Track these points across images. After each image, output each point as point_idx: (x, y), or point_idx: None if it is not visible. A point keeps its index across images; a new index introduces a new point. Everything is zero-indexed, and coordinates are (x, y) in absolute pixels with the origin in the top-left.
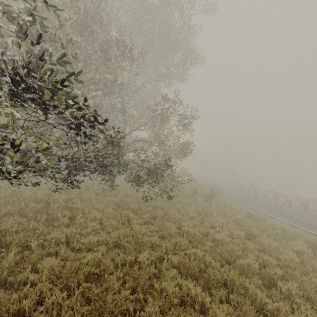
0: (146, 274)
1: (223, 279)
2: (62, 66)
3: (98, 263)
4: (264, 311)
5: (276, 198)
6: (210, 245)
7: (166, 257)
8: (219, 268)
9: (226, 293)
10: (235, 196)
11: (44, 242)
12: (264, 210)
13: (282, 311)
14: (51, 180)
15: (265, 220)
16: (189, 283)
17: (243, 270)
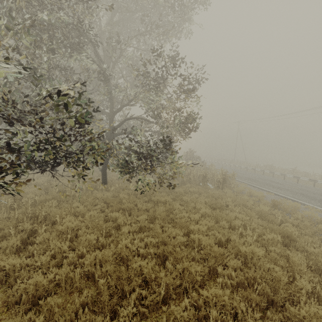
0: None
1: None
2: None
3: None
4: None
5: (297, 177)
6: (235, 265)
7: (165, 310)
8: None
9: None
10: (249, 178)
11: None
12: (288, 195)
13: None
14: None
15: (296, 209)
16: None
17: None
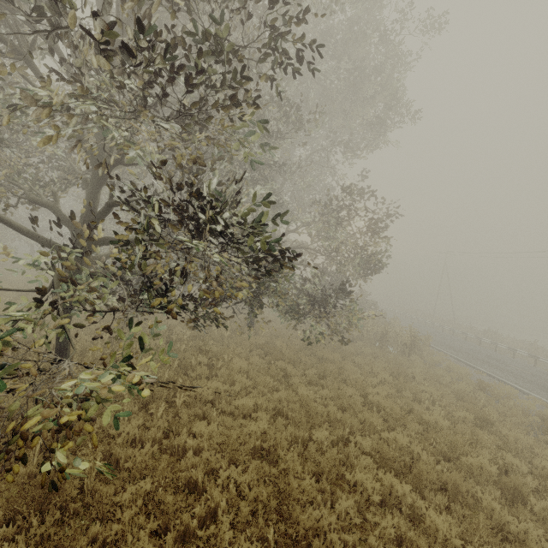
0: (333, 458)
1: (442, 480)
2: (268, 206)
3: (262, 435)
4: (504, 533)
5: (534, 357)
6: (416, 429)
7: (352, 439)
8: (433, 464)
9: (446, 500)
10: (454, 347)
11: (187, 399)
12: (509, 379)
13: (532, 536)
14: (191, 314)
15: (511, 396)
16: (390, 479)
17: (472, 473)
